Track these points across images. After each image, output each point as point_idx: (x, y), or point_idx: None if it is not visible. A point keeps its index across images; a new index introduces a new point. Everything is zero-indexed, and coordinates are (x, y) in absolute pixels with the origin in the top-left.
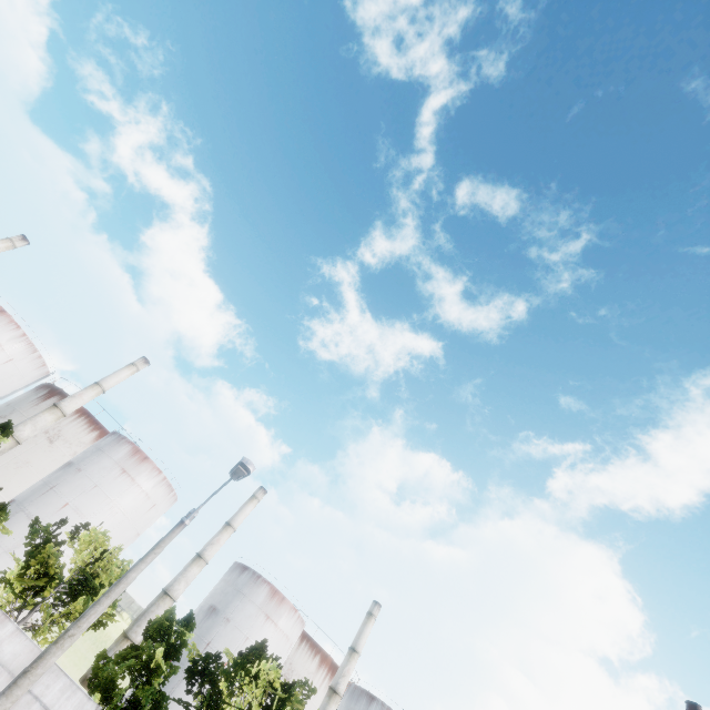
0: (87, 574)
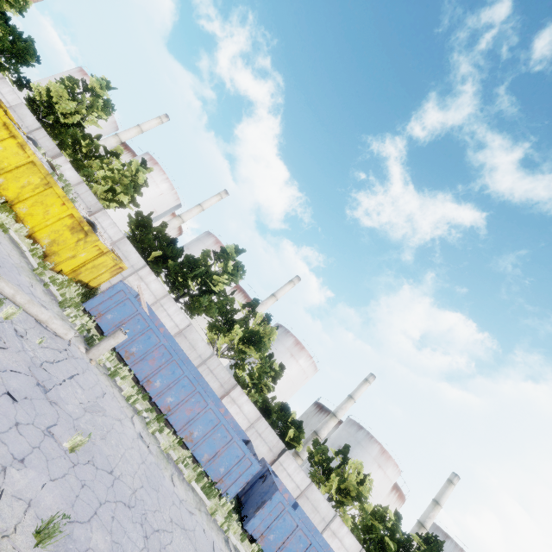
0: (359, 491)
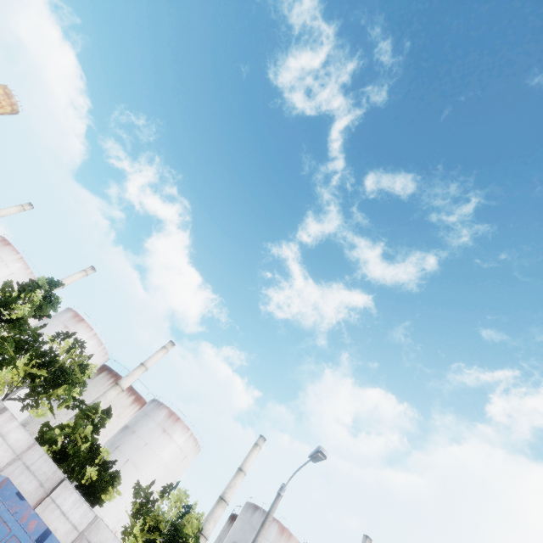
0: (179, 526)
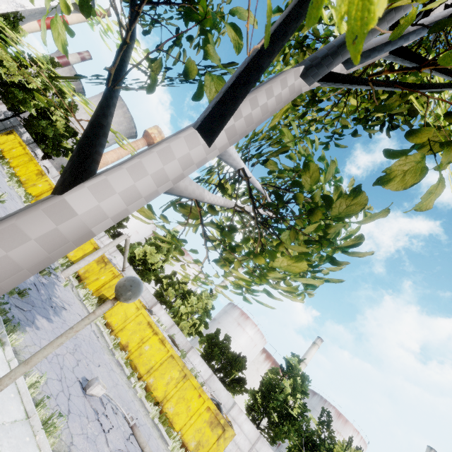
0: None
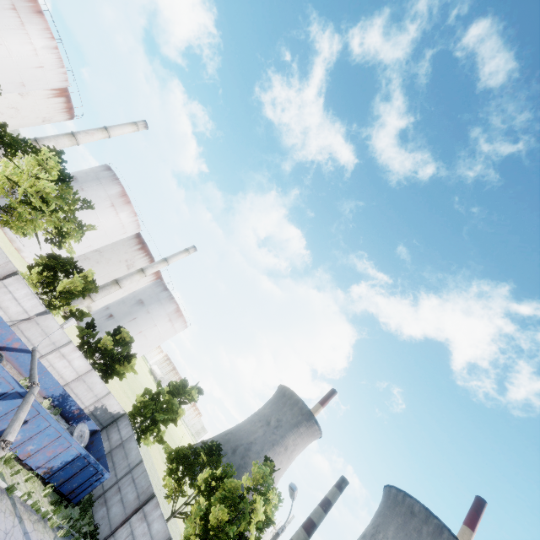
0: None
